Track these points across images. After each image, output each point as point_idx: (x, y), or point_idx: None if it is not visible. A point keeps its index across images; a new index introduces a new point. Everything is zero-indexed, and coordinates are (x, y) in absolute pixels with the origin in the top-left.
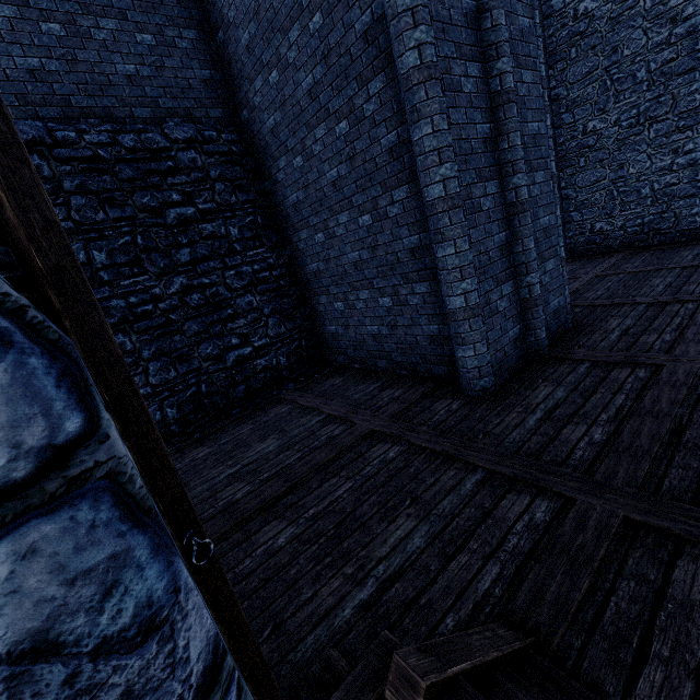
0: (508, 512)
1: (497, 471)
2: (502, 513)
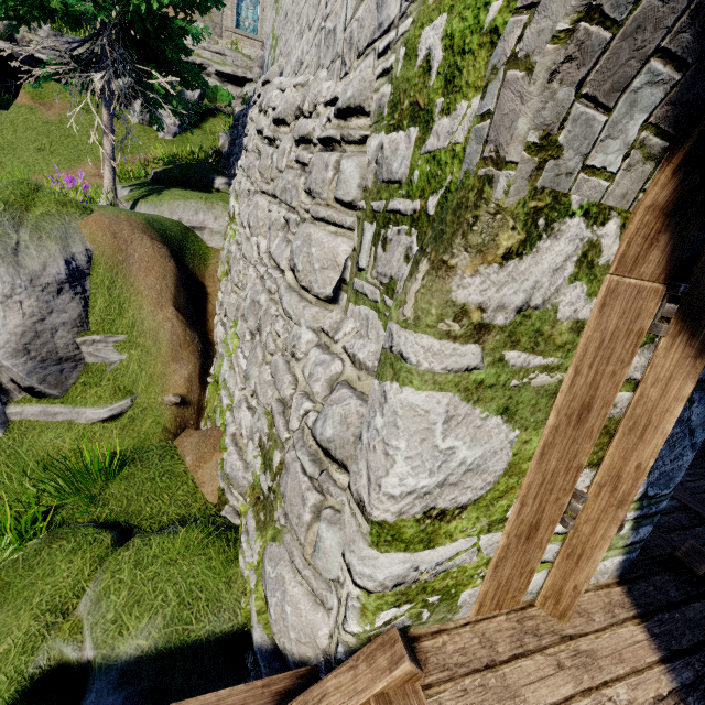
0: (703, 535)
1: (692, 509)
2: (698, 533)
